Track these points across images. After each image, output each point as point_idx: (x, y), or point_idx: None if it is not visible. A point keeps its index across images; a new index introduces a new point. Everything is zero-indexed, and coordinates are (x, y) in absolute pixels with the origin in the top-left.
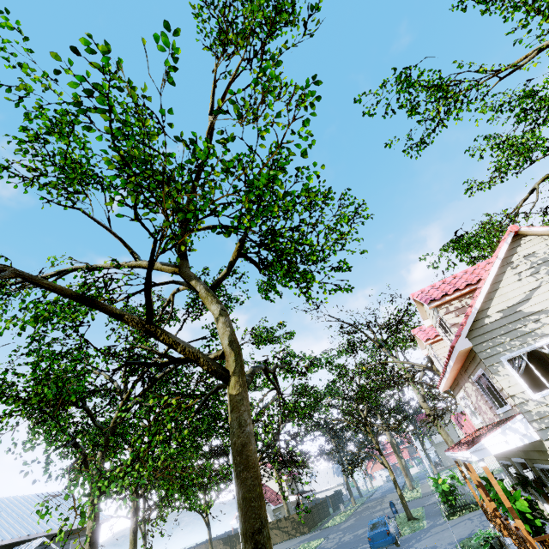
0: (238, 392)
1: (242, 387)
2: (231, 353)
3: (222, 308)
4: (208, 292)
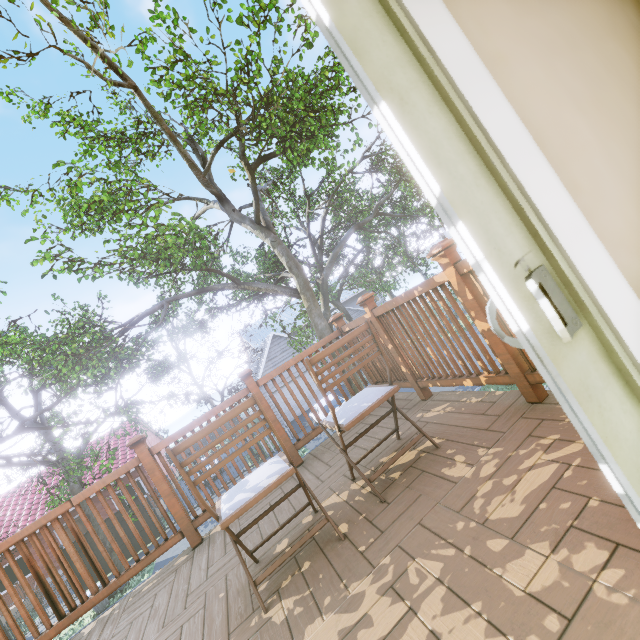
0: (307, 306)
1: (308, 302)
2: (294, 278)
3: (271, 240)
4: (255, 231)
